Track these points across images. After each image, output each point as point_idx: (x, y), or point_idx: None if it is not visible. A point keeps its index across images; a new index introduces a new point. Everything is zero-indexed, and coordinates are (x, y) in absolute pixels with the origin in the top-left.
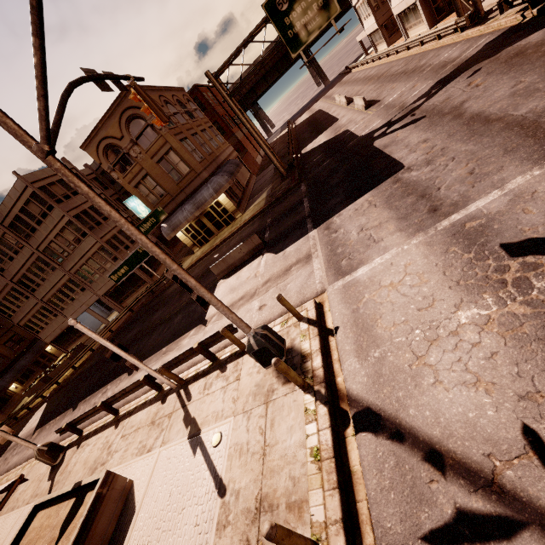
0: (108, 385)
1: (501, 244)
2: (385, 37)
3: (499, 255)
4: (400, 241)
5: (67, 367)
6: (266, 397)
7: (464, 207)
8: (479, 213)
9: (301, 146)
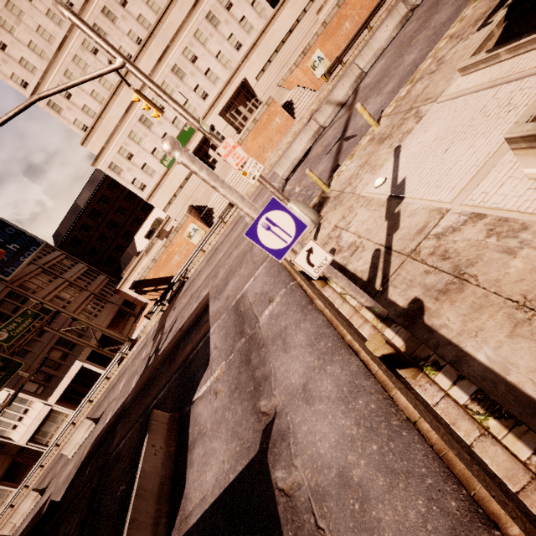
0: None
1: None
2: (11, 485)
3: None
4: None
5: None
6: (339, 195)
7: None
8: None
9: None
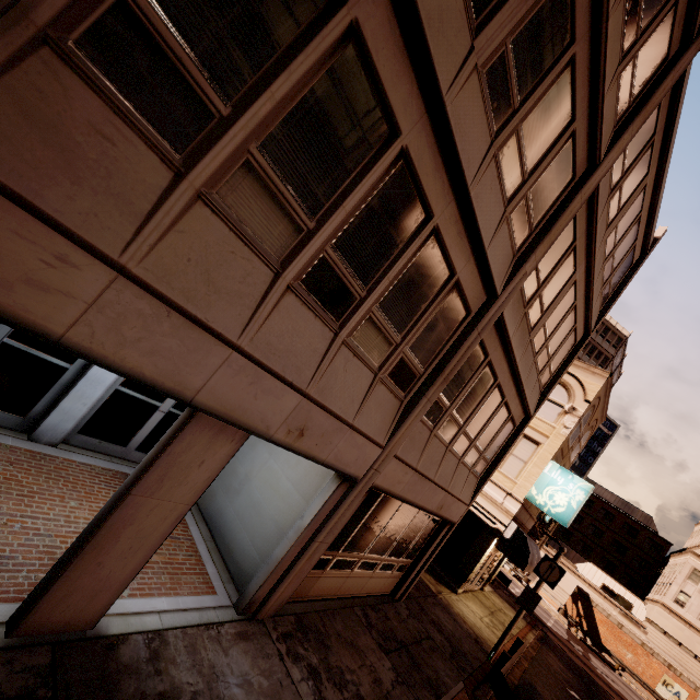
0: None
1: None
2: None
3: None
4: None
5: None
6: None
7: None
8: None
9: None
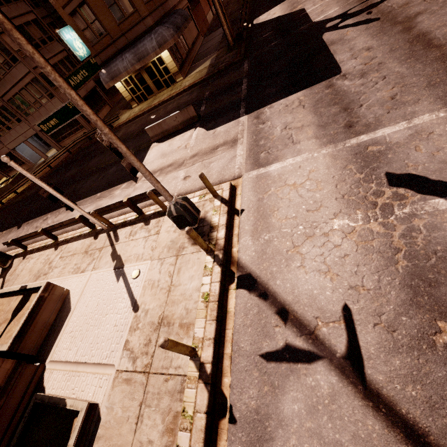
0: (48, 214)
1: (386, 173)
2: None
3: (381, 182)
4: (313, 148)
5: (9, 191)
6: (178, 251)
7: (374, 130)
8: (382, 139)
9: (254, 14)
